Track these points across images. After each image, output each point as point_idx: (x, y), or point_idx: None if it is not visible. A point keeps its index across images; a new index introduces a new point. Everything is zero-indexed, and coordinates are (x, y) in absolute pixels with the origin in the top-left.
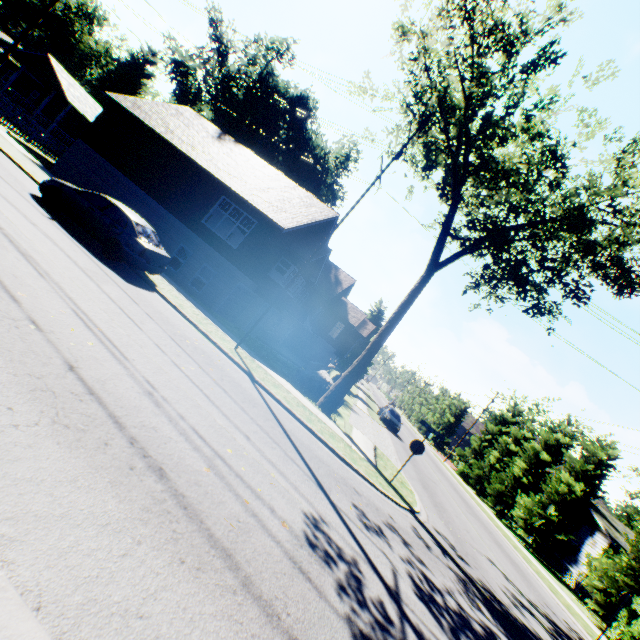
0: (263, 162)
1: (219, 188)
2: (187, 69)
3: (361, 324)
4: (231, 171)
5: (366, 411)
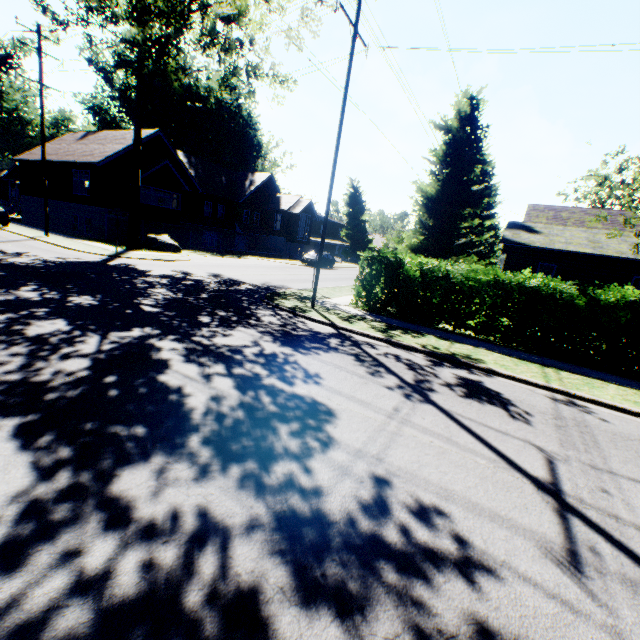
0: (112, 132)
1: (70, 167)
2: (97, 108)
3: (295, 206)
4: (78, 152)
5: (281, 261)
